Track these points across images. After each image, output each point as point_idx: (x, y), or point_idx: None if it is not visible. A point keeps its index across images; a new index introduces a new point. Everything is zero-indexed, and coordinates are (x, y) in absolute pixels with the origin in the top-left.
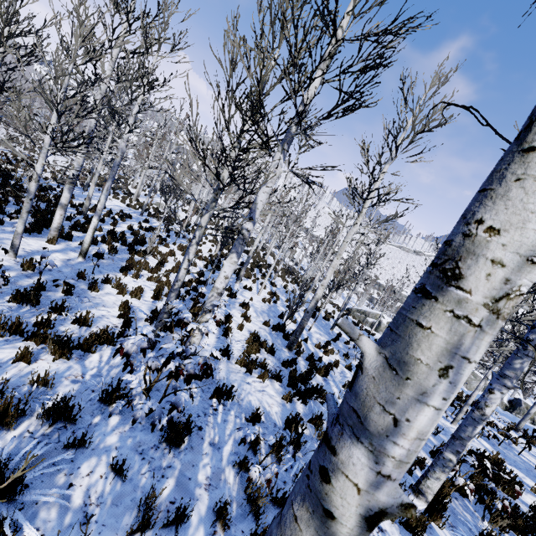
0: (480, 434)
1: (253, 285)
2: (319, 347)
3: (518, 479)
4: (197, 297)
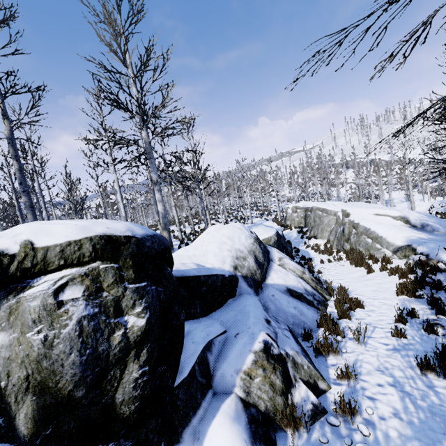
0: None
1: None
2: None
3: None
4: None
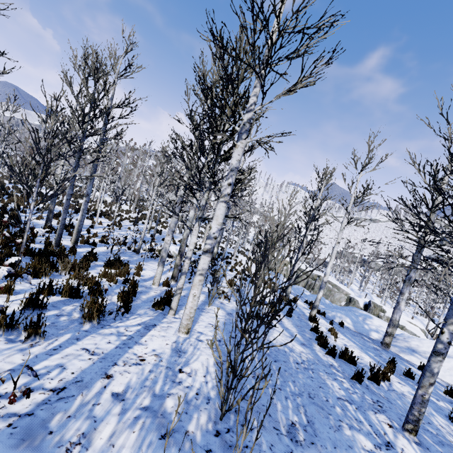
0: (170, 268)
1: (106, 221)
2: (96, 235)
3: (151, 278)
4: (5, 206)
